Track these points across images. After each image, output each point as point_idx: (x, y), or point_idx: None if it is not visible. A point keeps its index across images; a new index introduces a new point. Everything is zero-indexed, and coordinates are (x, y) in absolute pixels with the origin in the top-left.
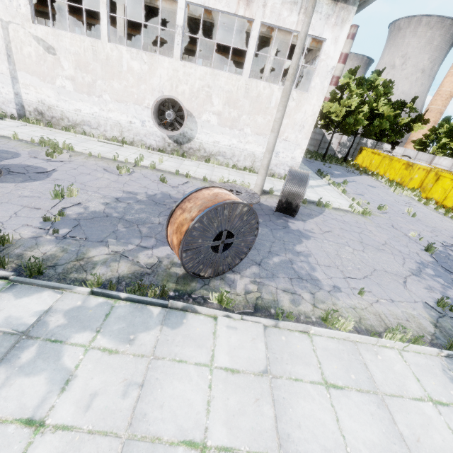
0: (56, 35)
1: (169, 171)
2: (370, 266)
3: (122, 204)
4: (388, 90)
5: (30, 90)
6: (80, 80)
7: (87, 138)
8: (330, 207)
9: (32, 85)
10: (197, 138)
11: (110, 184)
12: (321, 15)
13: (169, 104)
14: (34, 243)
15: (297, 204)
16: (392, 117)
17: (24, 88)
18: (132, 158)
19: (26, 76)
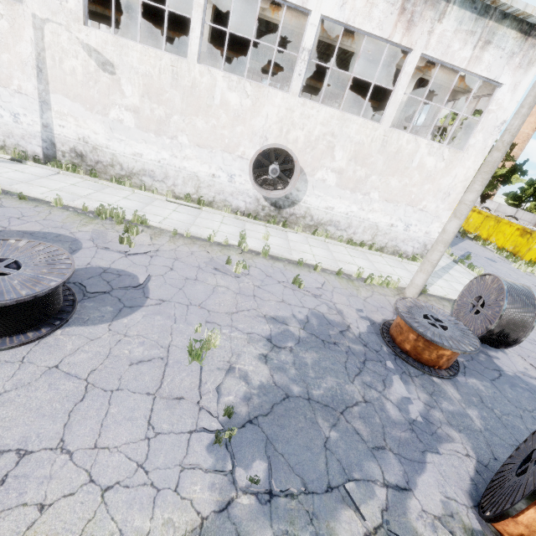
0: (119, 46)
1: (286, 258)
2: None
3: (285, 354)
4: None
5: (67, 121)
6: (147, 113)
7: (149, 195)
8: None
9: (72, 115)
10: (303, 201)
11: (237, 301)
12: (503, 52)
13: (271, 153)
14: (234, 535)
15: (517, 337)
16: None
17: (58, 117)
18: (225, 233)
19: (64, 102)
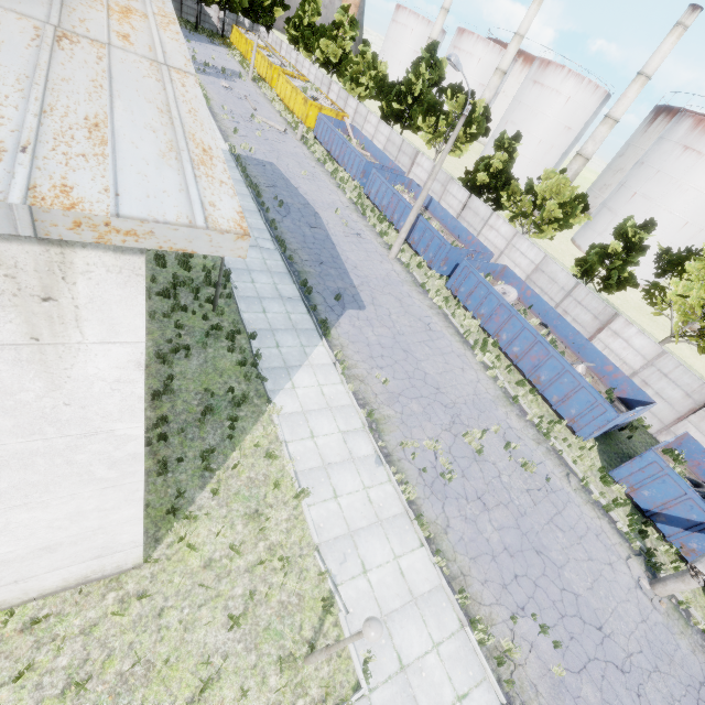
0: None
1: None
2: None
3: None
4: None
5: None
6: None
7: None
8: None
9: None
10: None
11: None
12: None
13: None
14: None
15: None
16: None
17: None
18: None
19: None
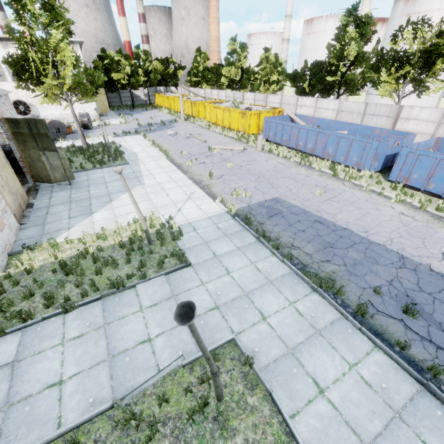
0: None
1: None
2: (111, 132)
3: None
4: (148, 57)
5: None
6: None
7: None
8: (111, 124)
9: None
10: (41, 115)
11: None
12: None
13: (18, 103)
14: None
15: (87, 123)
16: (159, 71)
17: None
18: None
19: None
